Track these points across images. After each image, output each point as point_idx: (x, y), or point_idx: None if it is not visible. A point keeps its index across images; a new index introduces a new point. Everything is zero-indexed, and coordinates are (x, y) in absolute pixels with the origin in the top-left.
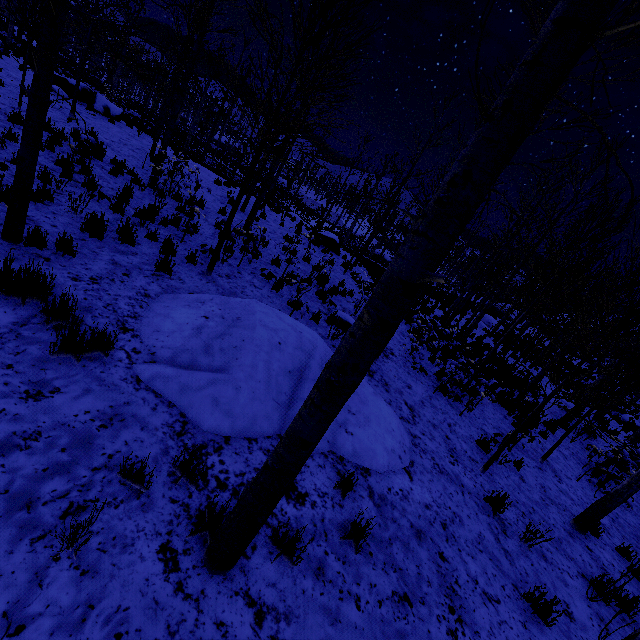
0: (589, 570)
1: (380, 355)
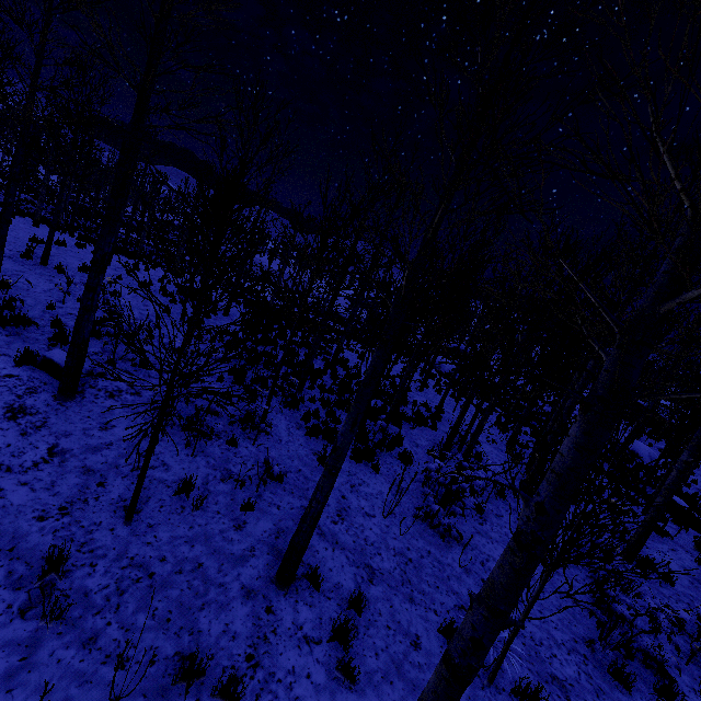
0: (220, 645)
1: (96, 395)
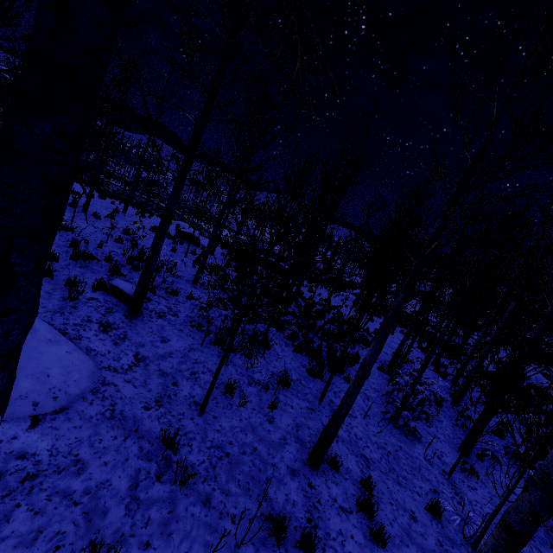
0: (287, 510)
1: (150, 315)
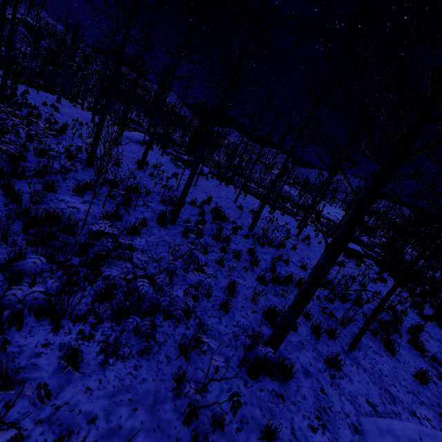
0: None
1: None
